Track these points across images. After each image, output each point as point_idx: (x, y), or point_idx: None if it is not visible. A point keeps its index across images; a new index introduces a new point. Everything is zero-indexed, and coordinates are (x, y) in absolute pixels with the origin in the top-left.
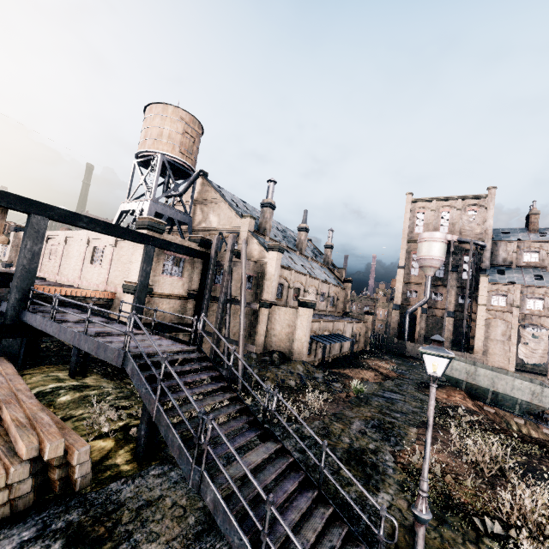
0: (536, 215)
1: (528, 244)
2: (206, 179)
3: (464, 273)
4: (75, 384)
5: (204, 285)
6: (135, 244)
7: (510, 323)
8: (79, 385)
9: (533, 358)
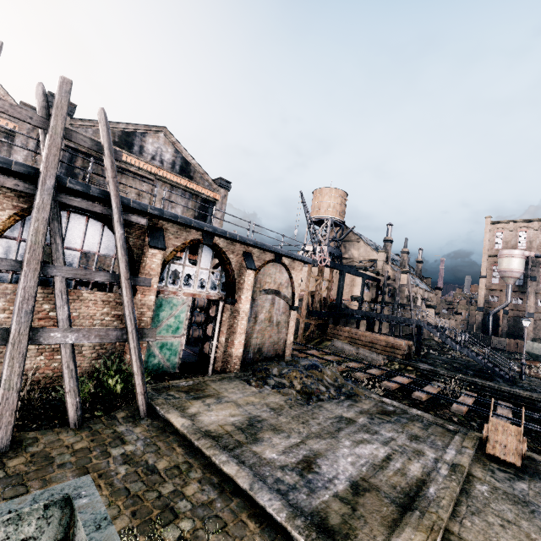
0: None
1: None
2: (346, 226)
3: None
4: None
5: (377, 296)
6: (355, 277)
7: None
8: None
9: None
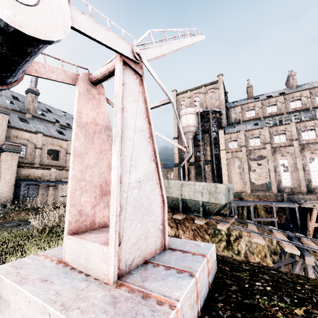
0: (250, 88)
1: (247, 105)
2: None
3: (213, 133)
4: None
5: None
6: None
7: (242, 159)
8: None
9: (260, 180)
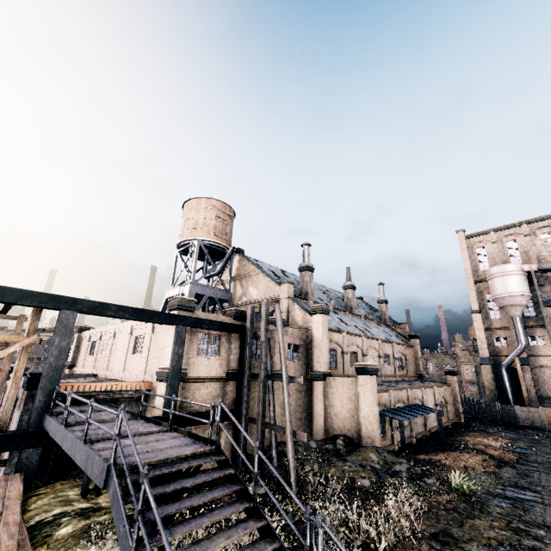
0: None
1: None
2: (242, 255)
3: None
4: (84, 507)
5: (244, 361)
6: (167, 326)
7: None
8: (88, 508)
9: None
